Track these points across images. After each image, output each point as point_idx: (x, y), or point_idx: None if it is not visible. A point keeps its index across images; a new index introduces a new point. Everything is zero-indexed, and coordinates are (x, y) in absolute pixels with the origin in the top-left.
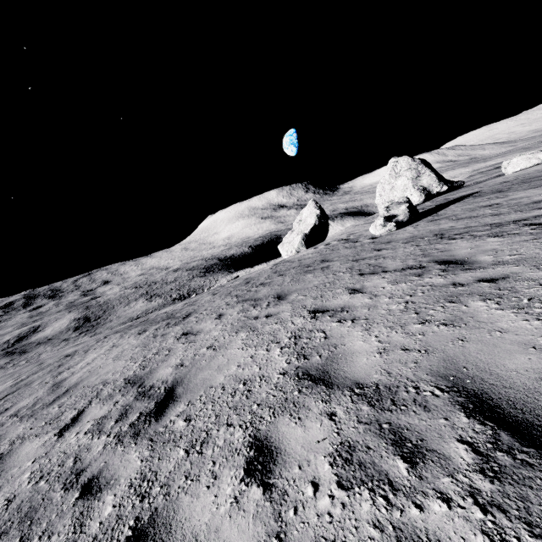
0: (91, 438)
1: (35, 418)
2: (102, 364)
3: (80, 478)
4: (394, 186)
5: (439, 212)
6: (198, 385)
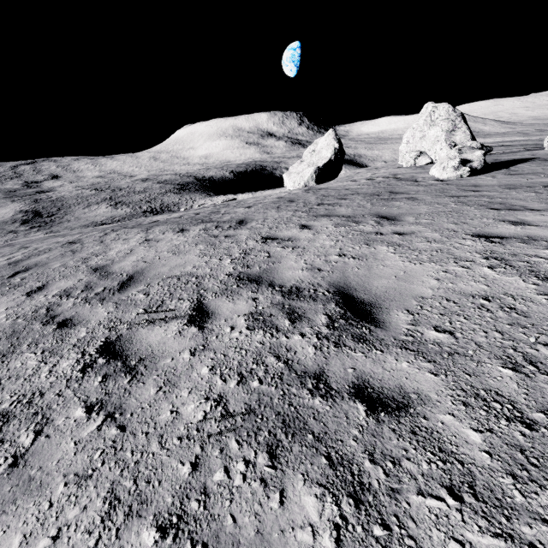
0: (270, 335)
1: (116, 303)
2: (157, 256)
3: (329, 384)
4: (425, 135)
5: (509, 168)
6: (392, 294)
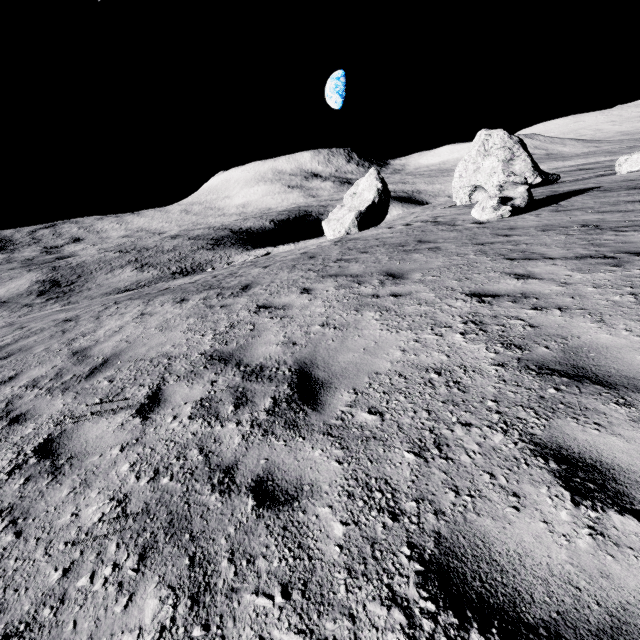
0: (207, 425)
1: (77, 393)
2: (142, 334)
3: (234, 477)
4: (479, 167)
5: (560, 202)
6: (350, 370)
